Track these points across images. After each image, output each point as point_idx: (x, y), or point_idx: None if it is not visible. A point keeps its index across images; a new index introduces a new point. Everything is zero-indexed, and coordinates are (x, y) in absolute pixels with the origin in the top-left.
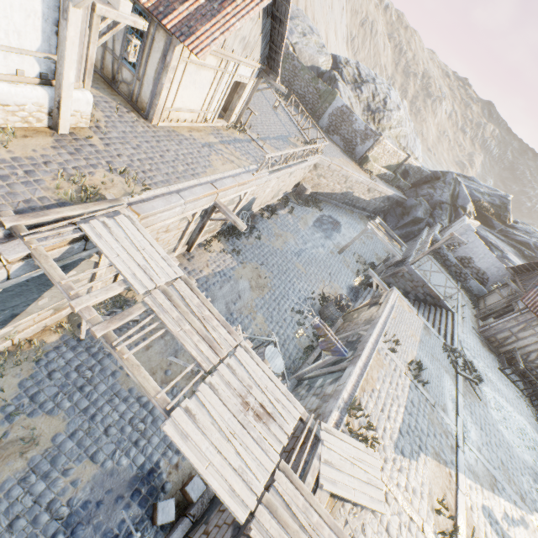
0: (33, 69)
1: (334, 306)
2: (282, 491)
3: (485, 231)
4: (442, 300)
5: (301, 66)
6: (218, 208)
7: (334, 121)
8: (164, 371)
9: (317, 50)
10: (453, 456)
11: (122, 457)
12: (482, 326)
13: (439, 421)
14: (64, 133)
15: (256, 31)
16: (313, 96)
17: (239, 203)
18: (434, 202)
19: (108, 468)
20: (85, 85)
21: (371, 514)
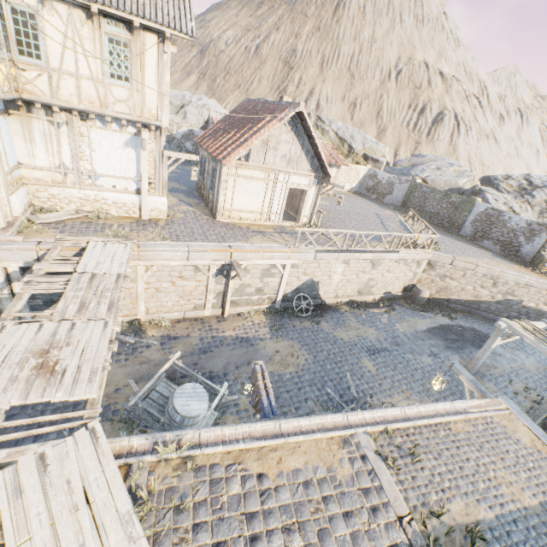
0: (133, 187)
1: None
2: None
3: None
4: None
5: (430, 190)
6: (232, 265)
7: (479, 226)
8: (117, 387)
9: (455, 176)
10: None
11: (21, 430)
12: None
13: None
14: (146, 219)
15: (296, 149)
16: (447, 210)
17: (282, 278)
18: None
19: (6, 431)
20: (163, 194)
21: None
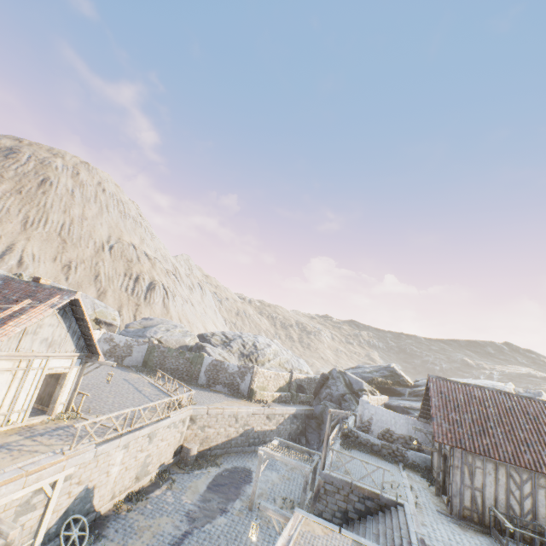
0: None
1: None
2: None
3: (397, 400)
4: (380, 494)
5: (168, 349)
6: None
7: (210, 375)
8: None
9: (182, 335)
10: None
11: None
12: (446, 502)
13: None
14: None
15: (61, 331)
16: (185, 364)
17: (48, 504)
18: (336, 398)
19: None
20: None
21: None
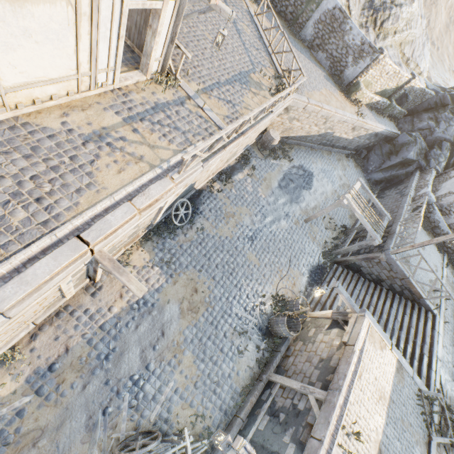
0: None
1: (286, 327)
2: None
3: None
4: (424, 299)
5: None
6: (101, 264)
7: (320, 31)
8: None
9: None
10: None
11: None
12: None
13: None
14: None
15: None
16: None
17: (161, 209)
18: (433, 139)
19: None
20: None
21: None
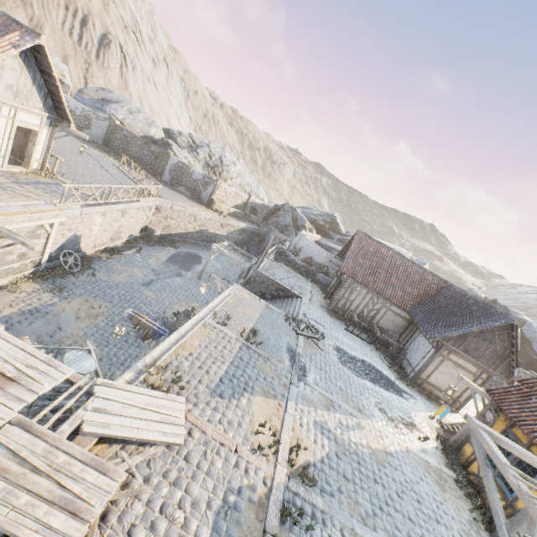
0: None
1: (183, 315)
2: (9, 441)
3: (326, 241)
4: (290, 290)
5: (131, 135)
6: None
7: (175, 175)
8: None
9: (147, 124)
10: (285, 391)
11: None
12: (328, 303)
13: (272, 369)
14: None
15: (26, 81)
16: (150, 157)
17: (49, 238)
18: (281, 226)
19: None
20: None
21: (166, 449)
